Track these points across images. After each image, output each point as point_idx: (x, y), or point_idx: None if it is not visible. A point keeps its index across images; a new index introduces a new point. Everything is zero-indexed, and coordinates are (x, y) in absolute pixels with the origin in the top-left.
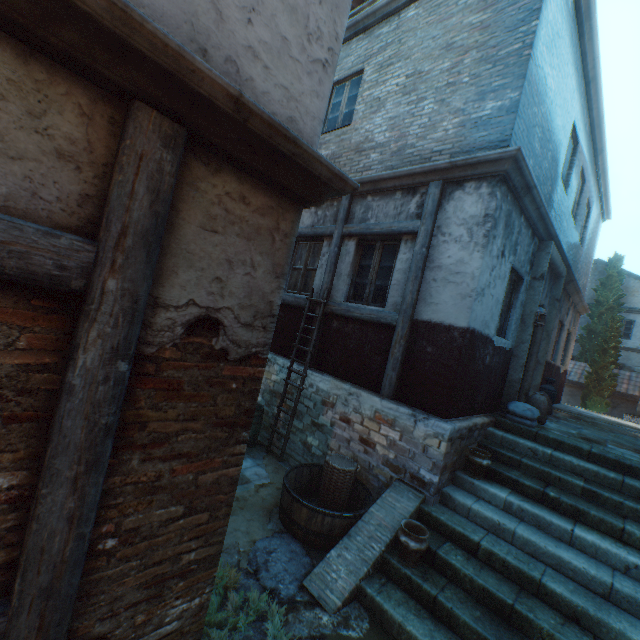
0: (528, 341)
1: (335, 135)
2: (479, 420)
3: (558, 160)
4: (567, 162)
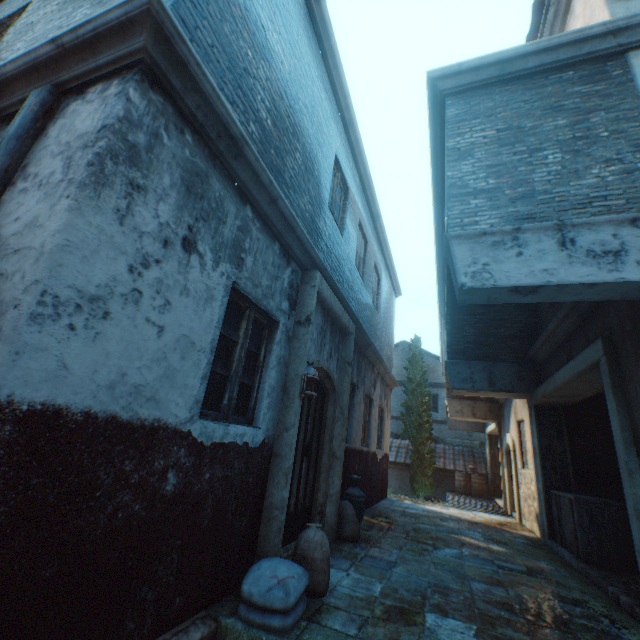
0: (294, 425)
1: None
2: None
3: (319, 181)
4: (340, 204)
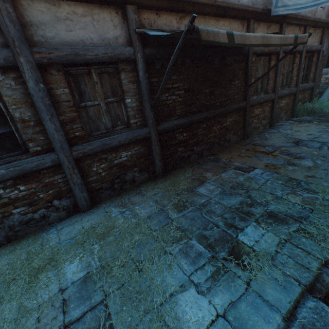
0: None
1: None
2: None
3: None
4: None
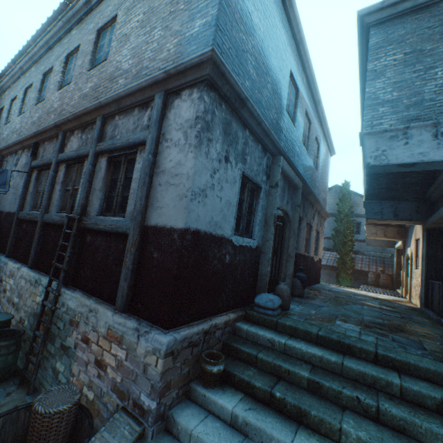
0: (271, 239)
1: (97, 69)
2: (222, 319)
3: (281, 95)
4: (293, 103)
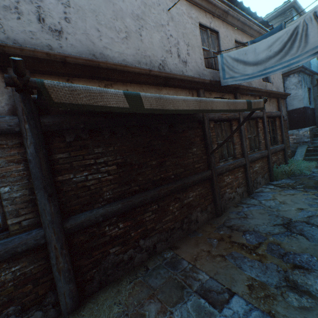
0: (317, 104)
1: None
2: (313, 127)
3: None
4: None
